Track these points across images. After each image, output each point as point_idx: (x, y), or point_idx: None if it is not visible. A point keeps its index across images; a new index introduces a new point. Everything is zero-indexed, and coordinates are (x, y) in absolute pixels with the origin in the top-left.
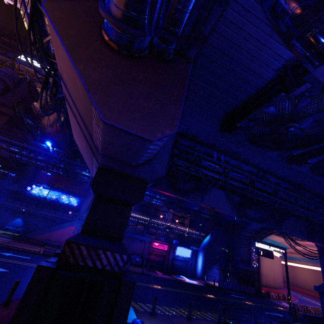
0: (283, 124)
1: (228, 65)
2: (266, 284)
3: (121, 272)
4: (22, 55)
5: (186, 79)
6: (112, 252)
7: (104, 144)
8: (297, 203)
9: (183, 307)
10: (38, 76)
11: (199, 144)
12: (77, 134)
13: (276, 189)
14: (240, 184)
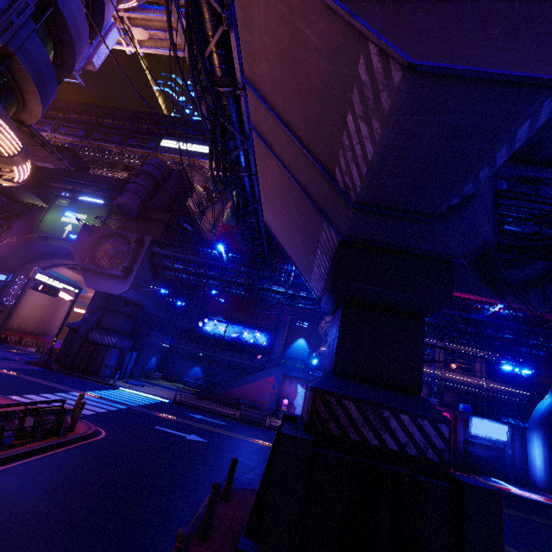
0: None
1: None
2: None
3: (445, 462)
4: (164, 140)
5: None
6: (412, 416)
7: (376, 164)
8: None
9: None
10: (186, 162)
11: (544, 167)
12: (277, 203)
13: None
14: None
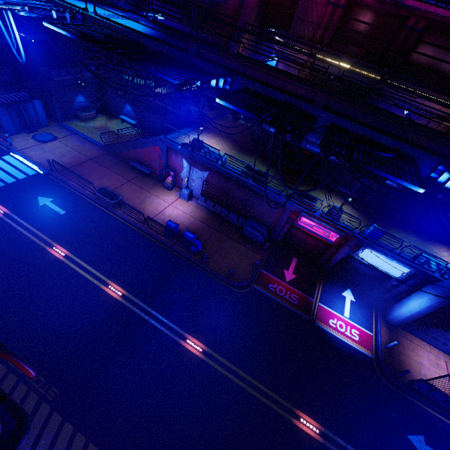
0: None
1: None
2: None
3: None
4: None
5: None
6: None
7: None
8: None
9: None
10: None
11: None
12: None
13: None
14: None
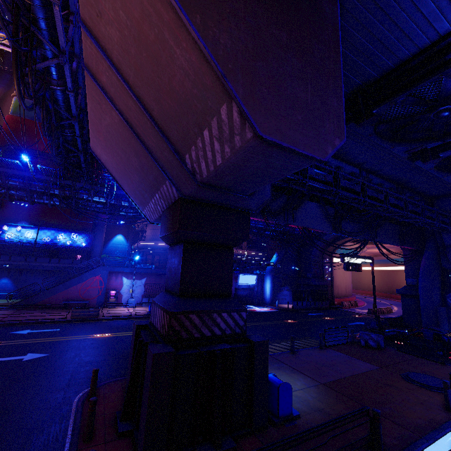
0: (437, 107)
1: (391, 4)
2: (338, 295)
3: (244, 332)
4: None
5: (337, 36)
6: (228, 312)
7: (222, 169)
8: (407, 208)
9: (275, 341)
10: None
11: None
12: (113, 144)
13: (387, 193)
14: (352, 195)
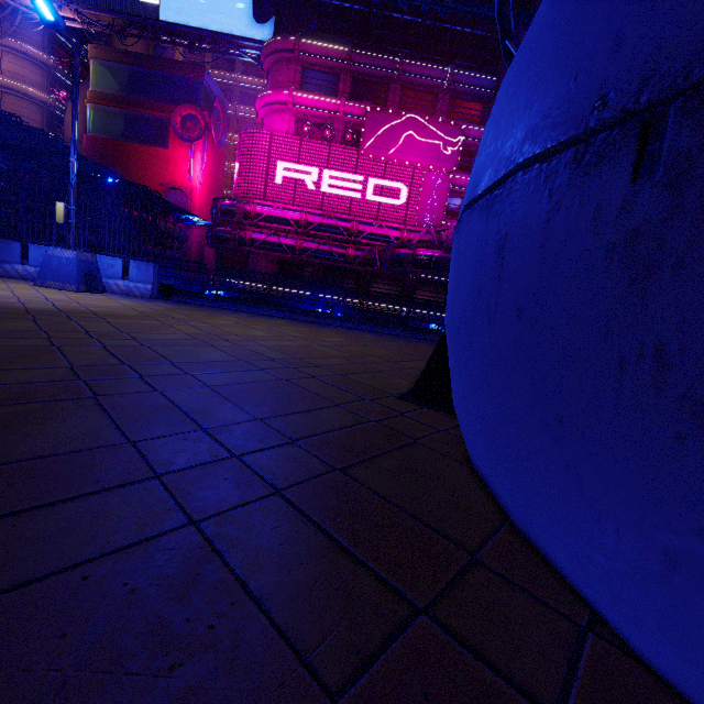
0: None
1: None
2: None
3: None
4: None
5: None
6: None
7: None
8: None
9: None
10: None
11: None
12: None
13: None
14: None
